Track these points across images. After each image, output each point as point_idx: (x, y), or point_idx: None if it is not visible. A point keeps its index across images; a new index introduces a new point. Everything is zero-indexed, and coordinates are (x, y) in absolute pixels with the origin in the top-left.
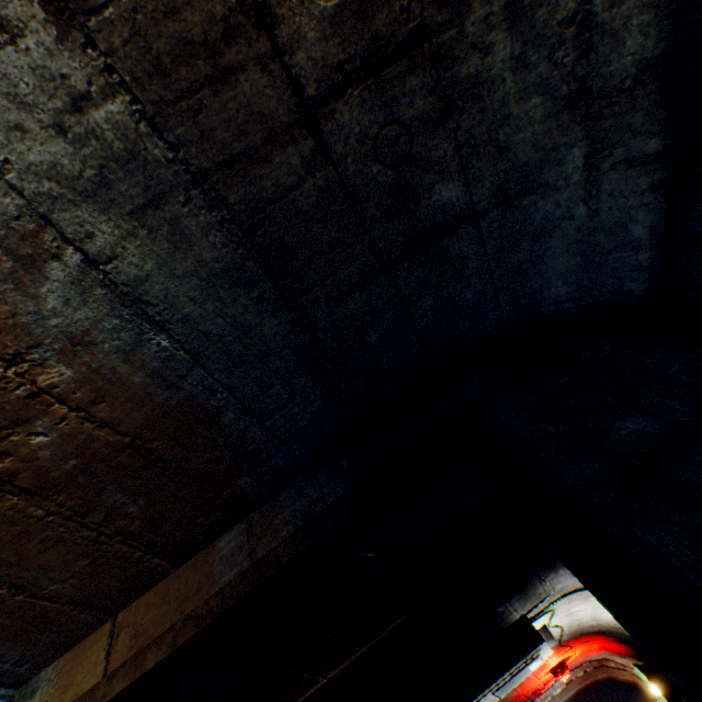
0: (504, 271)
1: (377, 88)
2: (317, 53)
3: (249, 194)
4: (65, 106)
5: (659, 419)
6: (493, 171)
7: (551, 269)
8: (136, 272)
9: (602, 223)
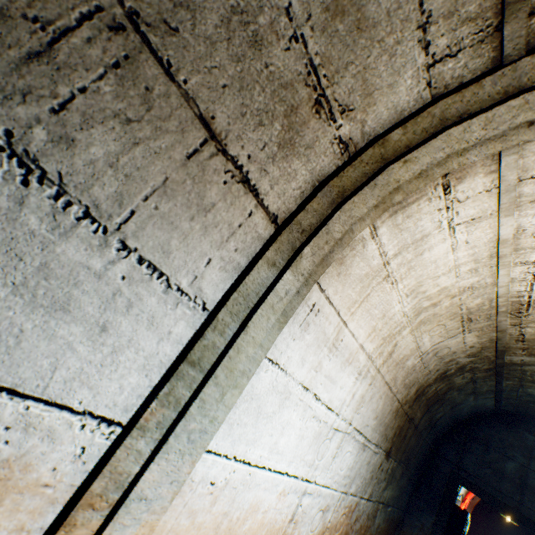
0: (450, 417)
1: (428, 411)
2: (419, 416)
3: (405, 454)
4: (385, 473)
5: (516, 461)
6: (449, 405)
7: (463, 412)
8: (388, 496)
9: (477, 403)
